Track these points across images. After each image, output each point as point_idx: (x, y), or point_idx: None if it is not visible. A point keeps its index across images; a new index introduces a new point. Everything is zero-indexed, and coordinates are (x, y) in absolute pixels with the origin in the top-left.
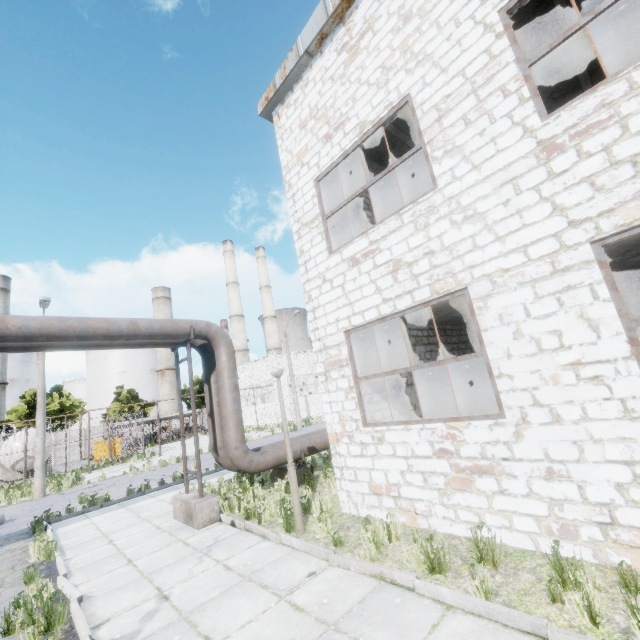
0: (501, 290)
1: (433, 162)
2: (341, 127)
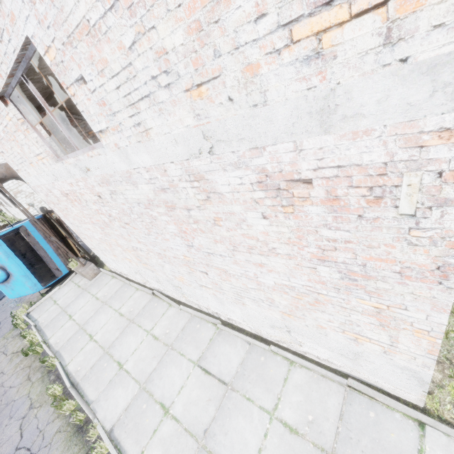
0: None
1: None
2: None
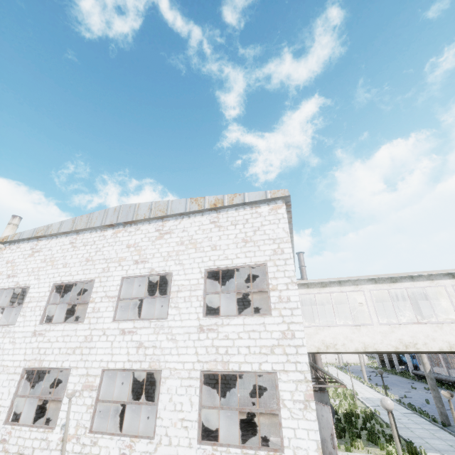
0: (3, 372)
1: (20, 315)
2: (14, 277)
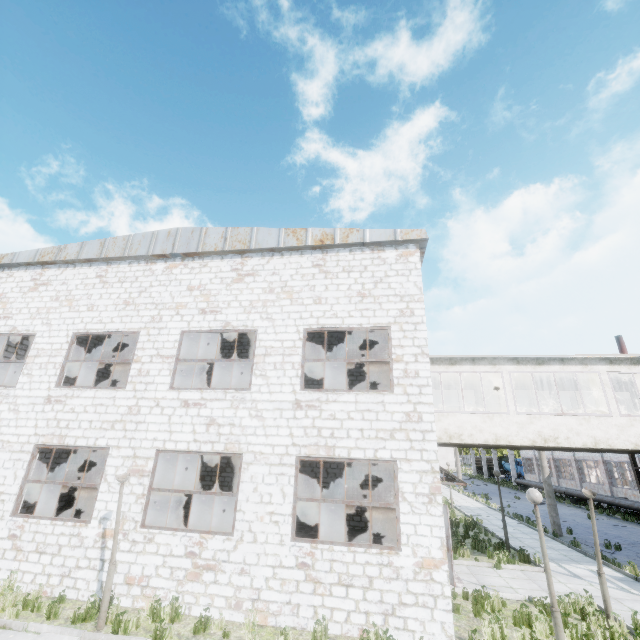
0: (3, 450)
1: (22, 374)
2: (7, 319)
